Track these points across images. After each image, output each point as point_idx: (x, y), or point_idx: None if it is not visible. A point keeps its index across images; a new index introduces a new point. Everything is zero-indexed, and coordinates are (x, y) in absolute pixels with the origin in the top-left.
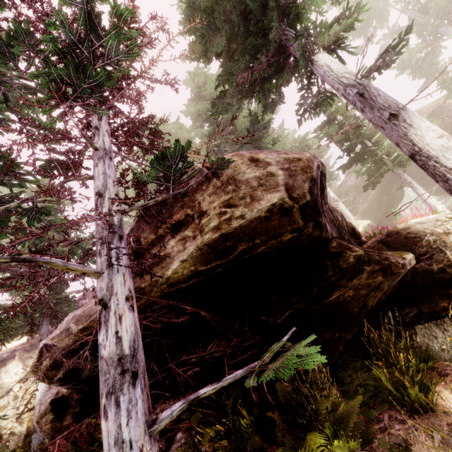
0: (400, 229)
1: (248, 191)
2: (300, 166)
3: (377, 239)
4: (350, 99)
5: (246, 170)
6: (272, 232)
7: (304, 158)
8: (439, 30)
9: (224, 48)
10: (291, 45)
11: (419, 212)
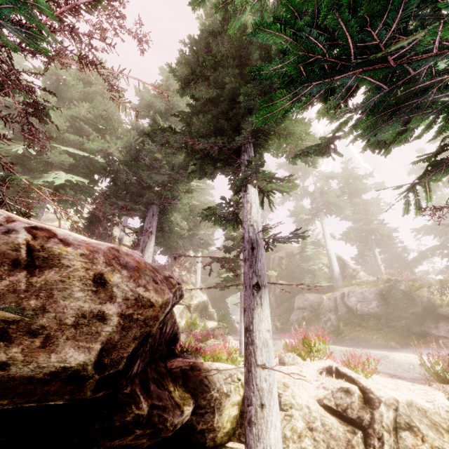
0: (204, 368)
1: (51, 326)
2: (147, 314)
3: (182, 366)
4: (245, 243)
5: (77, 292)
6: (38, 395)
7: (158, 305)
8: (320, 212)
9: (203, 100)
10: (244, 157)
11: (227, 350)
